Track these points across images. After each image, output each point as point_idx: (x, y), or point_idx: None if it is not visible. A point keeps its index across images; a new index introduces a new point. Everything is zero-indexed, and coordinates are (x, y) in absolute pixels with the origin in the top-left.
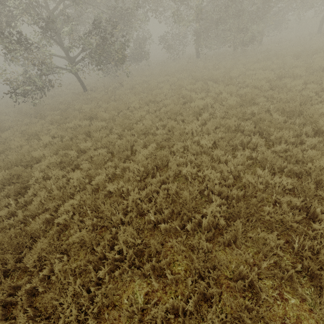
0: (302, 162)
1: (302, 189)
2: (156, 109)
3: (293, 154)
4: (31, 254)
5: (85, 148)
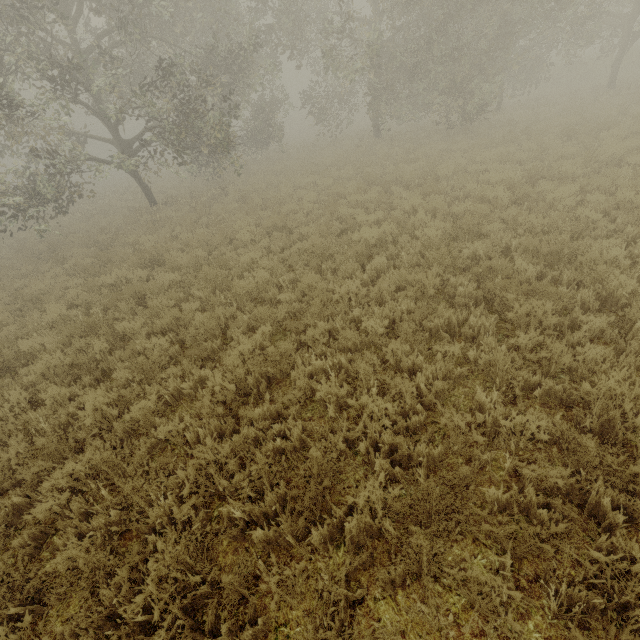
0: (576, 372)
1: (571, 445)
2: (285, 244)
3: (553, 356)
4: None
5: (128, 331)
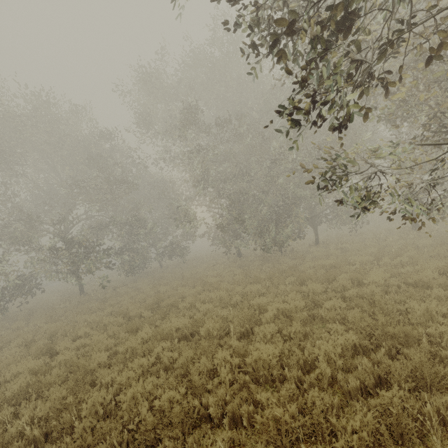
0: None
1: None
2: (18, 355)
3: None
4: None
5: None
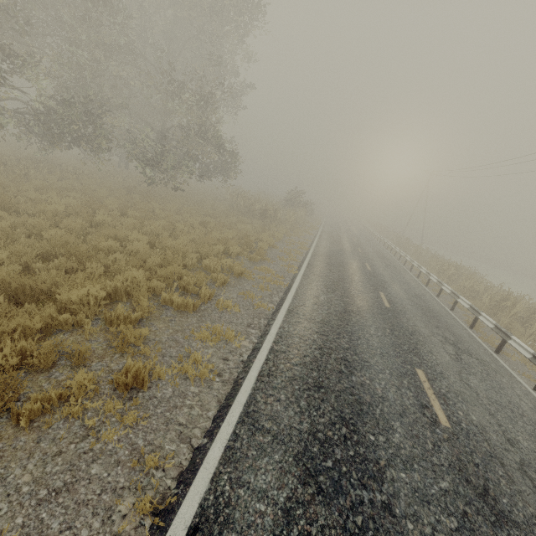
0: None
1: None
2: None
3: None
4: None
5: None
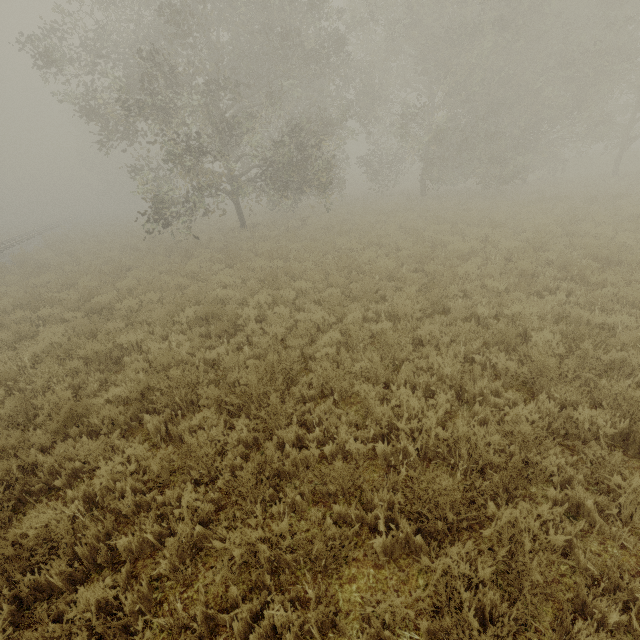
0: None
1: None
2: (388, 252)
3: (627, 296)
4: (300, 384)
5: (300, 289)
